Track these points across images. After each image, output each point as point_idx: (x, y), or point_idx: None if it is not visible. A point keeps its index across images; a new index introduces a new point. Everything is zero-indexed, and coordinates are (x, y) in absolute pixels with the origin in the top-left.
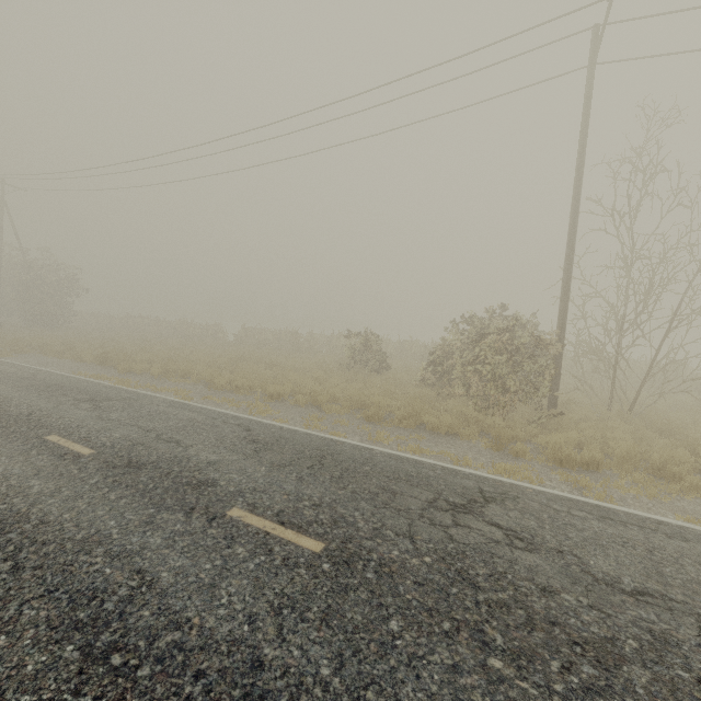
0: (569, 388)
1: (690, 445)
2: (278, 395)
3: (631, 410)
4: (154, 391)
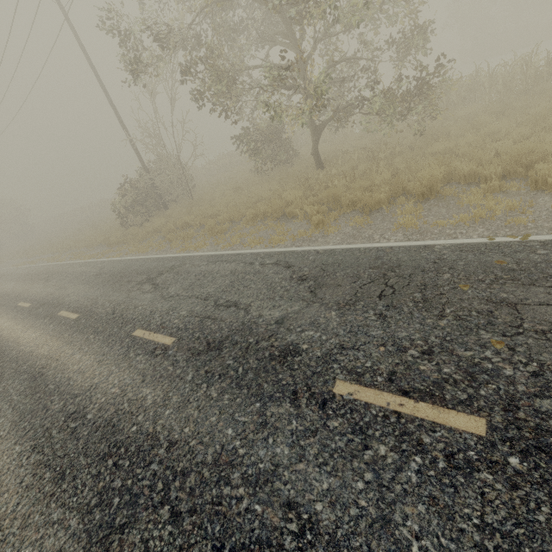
0: (217, 181)
1: (169, 217)
2: (70, 247)
3: (192, 197)
4: (29, 264)
